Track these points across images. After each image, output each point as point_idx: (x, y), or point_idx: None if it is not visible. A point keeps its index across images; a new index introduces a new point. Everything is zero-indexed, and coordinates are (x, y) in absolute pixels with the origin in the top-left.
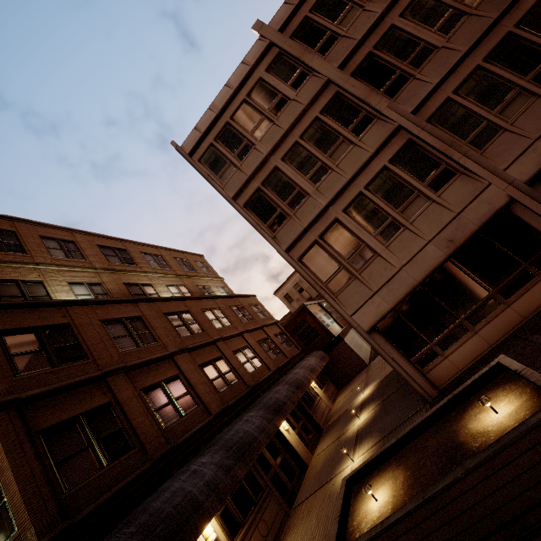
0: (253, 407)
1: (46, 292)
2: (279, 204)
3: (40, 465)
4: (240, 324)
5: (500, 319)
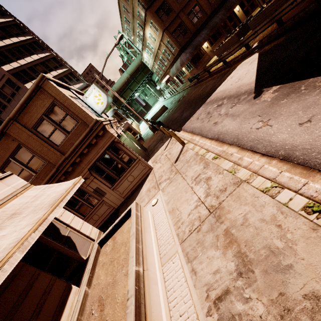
0: (221, 9)
1: None
2: None
3: (174, 39)
4: None
5: None
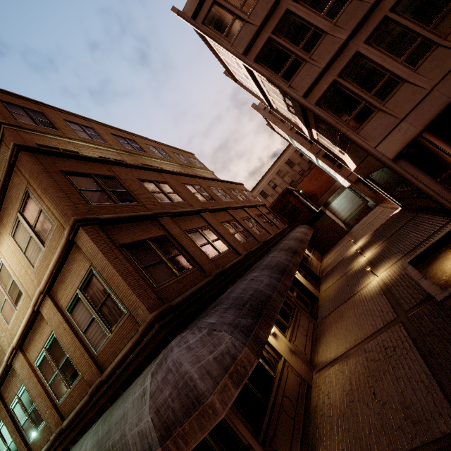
0: (272, 251)
1: None
2: (292, 50)
3: (132, 266)
4: (239, 201)
5: None
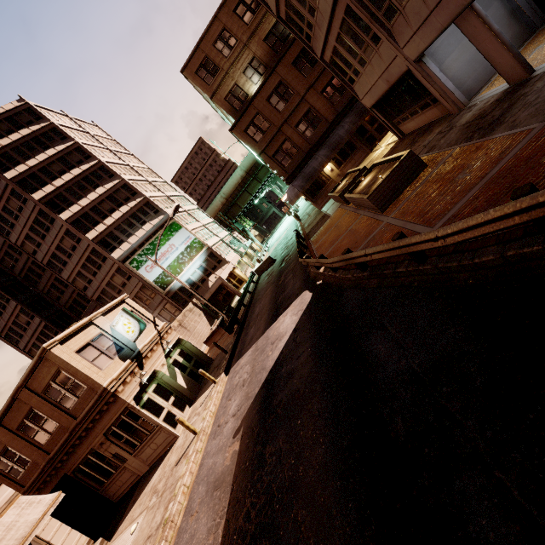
0: (350, 113)
1: (240, 88)
2: (302, 26)
3: (277, 164)
4: None
5: (420, 118)
